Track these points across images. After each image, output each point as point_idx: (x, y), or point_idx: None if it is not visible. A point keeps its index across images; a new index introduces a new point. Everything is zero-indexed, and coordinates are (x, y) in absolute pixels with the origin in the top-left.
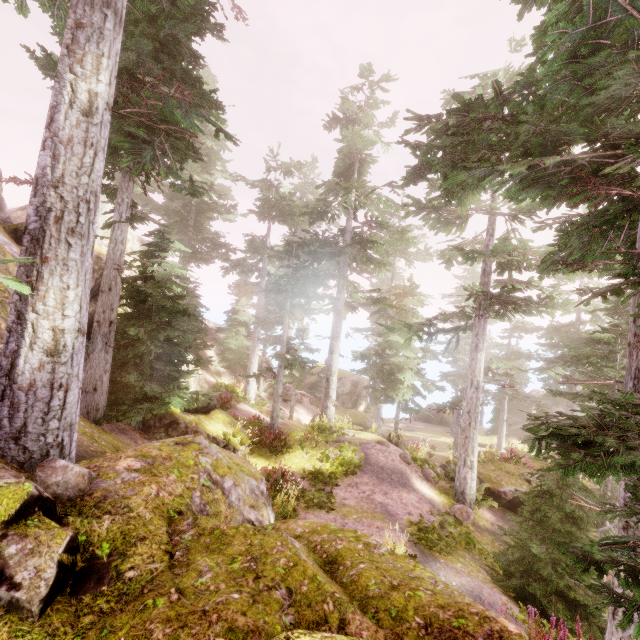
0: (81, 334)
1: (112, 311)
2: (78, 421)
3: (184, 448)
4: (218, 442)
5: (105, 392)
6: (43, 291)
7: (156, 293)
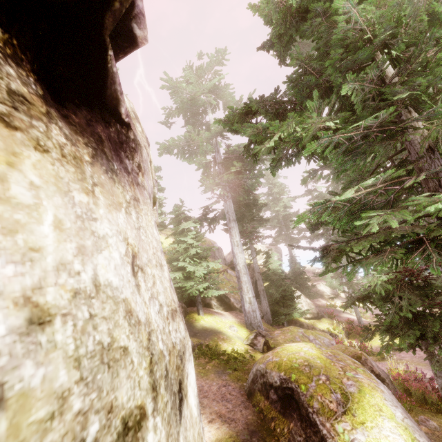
0: (254, 297)
1: (262, 286)
2: (265, 324)
3: (293, 327)
4: (325, 332)
5: (270, 314)
6: (243, 289)
7: (272, 275)
